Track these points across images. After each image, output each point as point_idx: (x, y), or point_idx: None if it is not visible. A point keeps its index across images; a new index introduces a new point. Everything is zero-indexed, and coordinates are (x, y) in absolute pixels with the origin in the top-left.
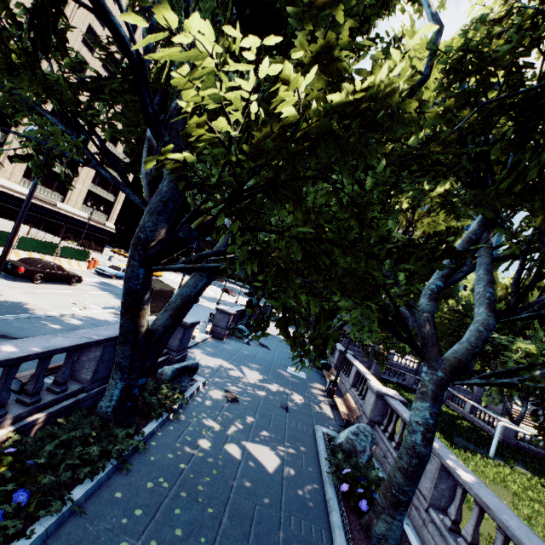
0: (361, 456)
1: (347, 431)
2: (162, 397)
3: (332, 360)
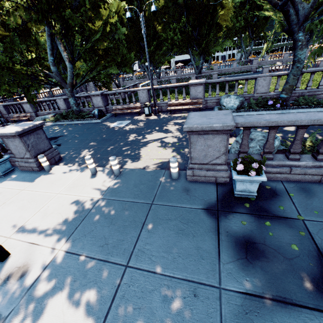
0: (245, 102)
1: (236, 100)
2: (318, 139)
3: (82, 110)
